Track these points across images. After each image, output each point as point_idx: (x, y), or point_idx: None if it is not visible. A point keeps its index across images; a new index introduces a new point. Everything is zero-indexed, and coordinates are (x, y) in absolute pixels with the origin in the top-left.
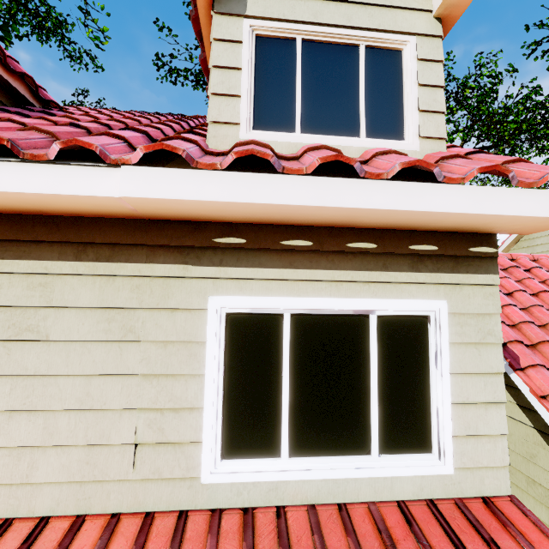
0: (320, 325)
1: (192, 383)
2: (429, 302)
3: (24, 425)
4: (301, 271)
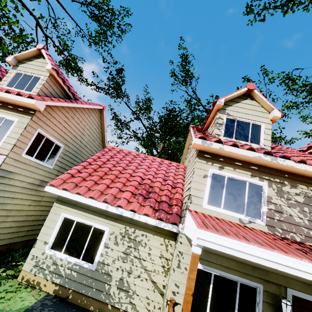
0: None
1: None
2: (15, 118)
3: None
4: None
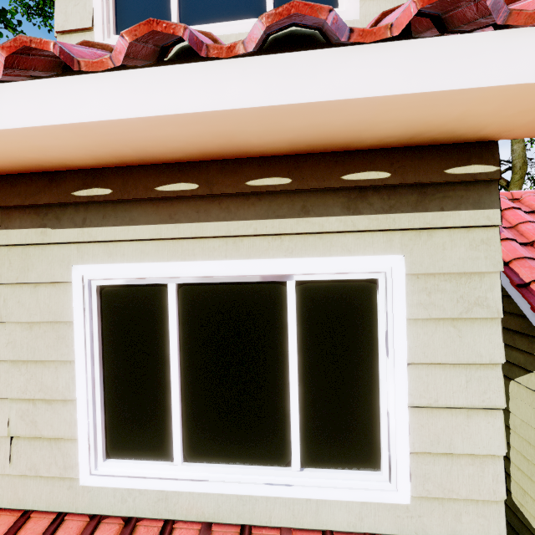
0: (218, 297)
1: (63, 370)
2: (374, 259)
3: None
4: (184, 226)
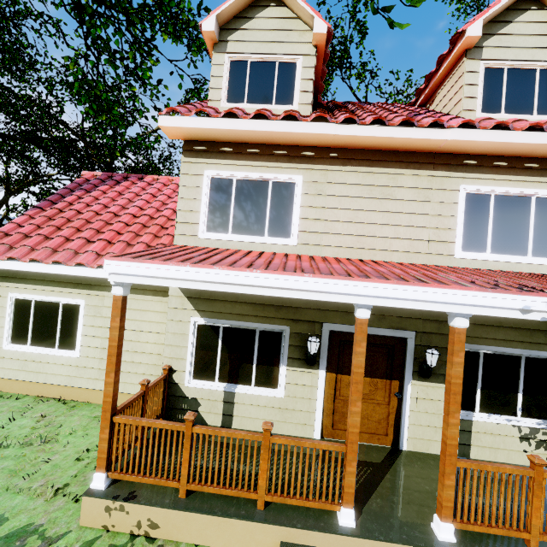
0: (507, 201)
1: (451, 219)
2: None
3: (387, 230)
4: (501, 176)
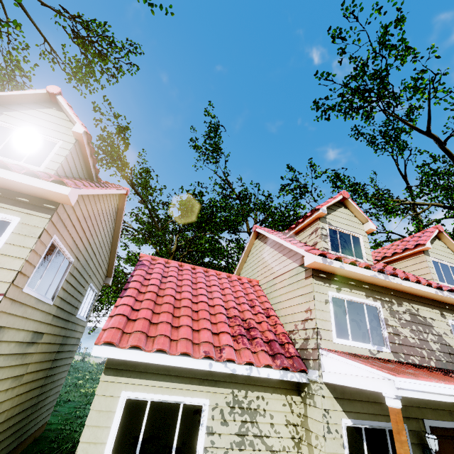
0: None
1: None
2: (12, 217)
3: None
4: None
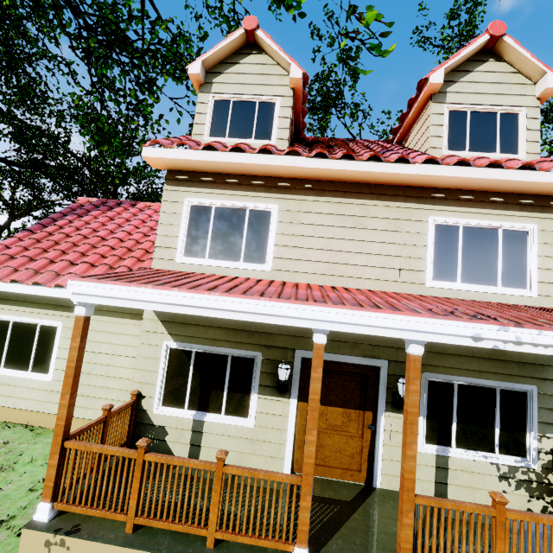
0: (475, 232)
1: (422, 249)
2: (528, 225)
3: (359, 258)
4: (468, 209)
